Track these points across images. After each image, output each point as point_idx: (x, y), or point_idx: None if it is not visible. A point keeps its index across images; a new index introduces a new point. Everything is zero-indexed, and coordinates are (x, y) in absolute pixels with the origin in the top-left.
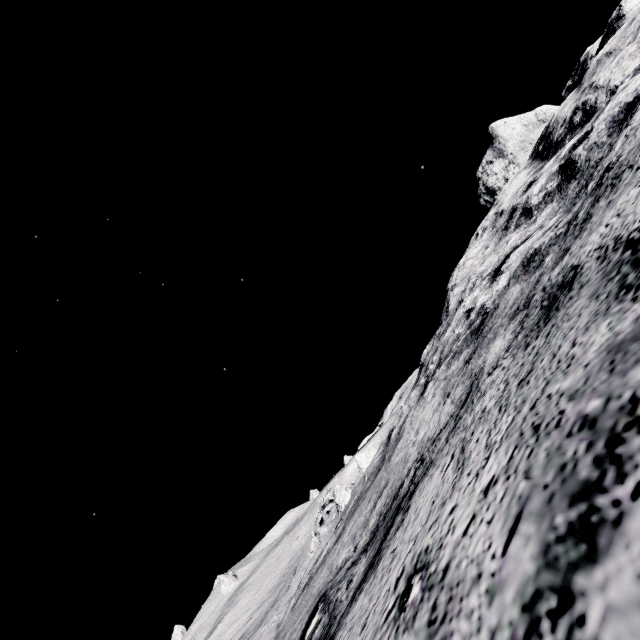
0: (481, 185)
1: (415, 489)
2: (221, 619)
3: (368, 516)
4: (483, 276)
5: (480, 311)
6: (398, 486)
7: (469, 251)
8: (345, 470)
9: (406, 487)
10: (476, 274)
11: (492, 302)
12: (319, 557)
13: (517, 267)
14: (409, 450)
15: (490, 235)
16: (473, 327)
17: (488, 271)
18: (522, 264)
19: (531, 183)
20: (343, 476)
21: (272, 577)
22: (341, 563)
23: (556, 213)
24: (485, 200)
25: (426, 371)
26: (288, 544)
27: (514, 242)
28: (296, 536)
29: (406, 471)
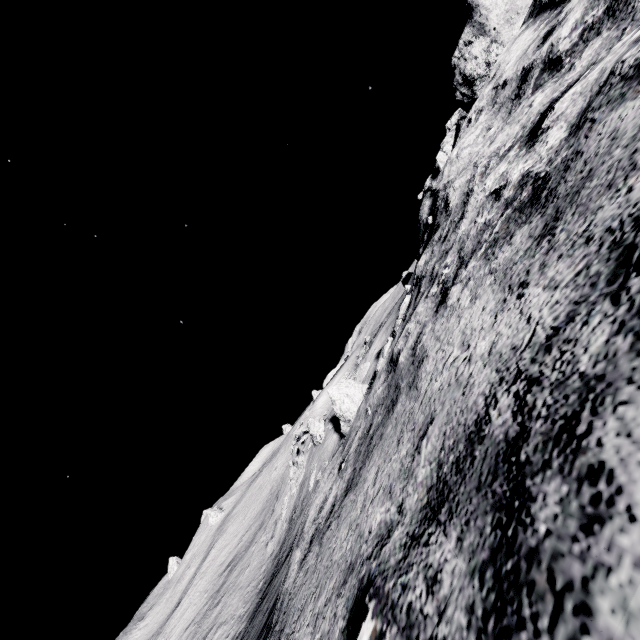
0: (457, 74)
1: (576, 430)
2: (213, 546)
3: (408, 463)
4: (500, 153)
5: (524, 181)
6: (470, 422)
7: (462, 141)
8: (315, 404)
9: (508, 424)
10: (487, 155)
11: (546, 163)
12: (324, 504)
13: (585, 106)
14: (462, 370)
15: (491, 113)
16: (518, 203)
17: (507, 145)
18: (620, 80)
19: (550, 31)
20: (314, 409)
21: (256, 505)
22: (378, 528)
23: (620, 37)
24: (462, 93)
25: (437, 278)
26: (268, 475)
27: (545, 99)
28: (274, 467)
29: (480, 399)
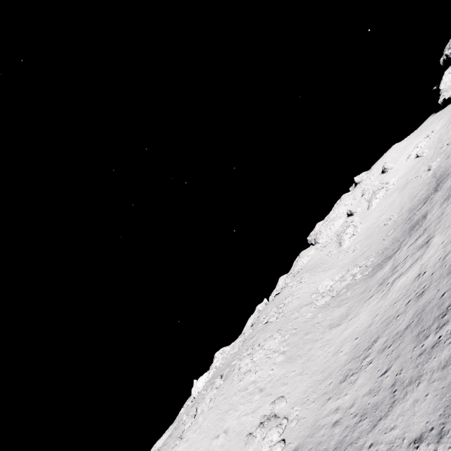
0: None
1: None
2: None
3: None
4: None
5: None
6: None
7: None
8: None
9: None
10: None
11: None
12: None
13: None
14: None
15: None
16: None
17: None
18: None
19: None
20: None
21: None
22: None
23: None
24: None
25: None
26: None
27: None
28: None
29: None
